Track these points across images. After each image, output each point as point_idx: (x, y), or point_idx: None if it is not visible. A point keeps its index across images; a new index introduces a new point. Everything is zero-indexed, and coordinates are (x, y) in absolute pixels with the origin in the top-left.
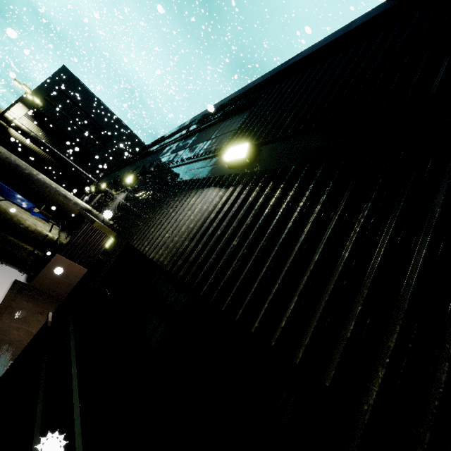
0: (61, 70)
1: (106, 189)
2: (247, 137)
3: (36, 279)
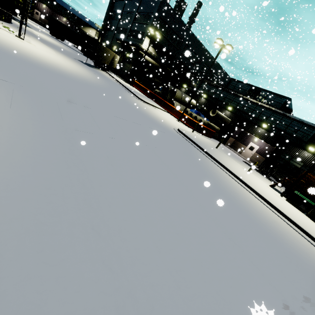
0: (161, 2)
1: (232, 111)
2: (312, 144)
3: (226, 143)
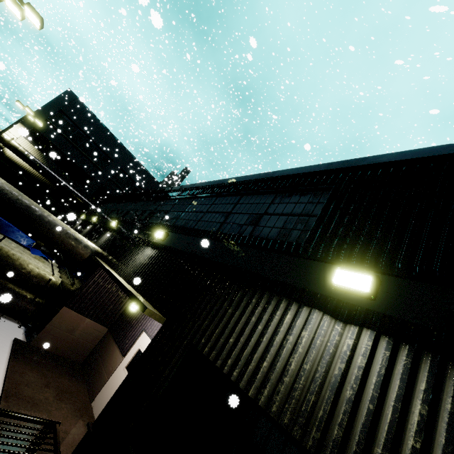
0: (66, 93)
1: (116, 229)
2: (343, 247)
3: (39, 336)
